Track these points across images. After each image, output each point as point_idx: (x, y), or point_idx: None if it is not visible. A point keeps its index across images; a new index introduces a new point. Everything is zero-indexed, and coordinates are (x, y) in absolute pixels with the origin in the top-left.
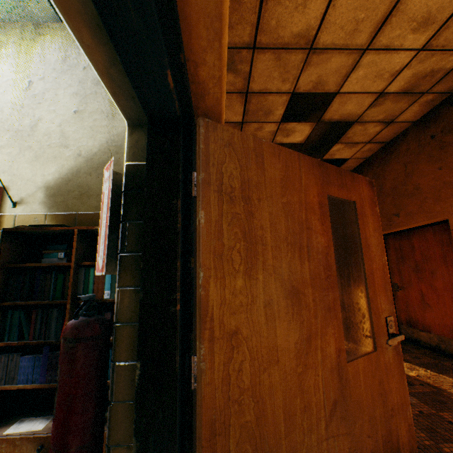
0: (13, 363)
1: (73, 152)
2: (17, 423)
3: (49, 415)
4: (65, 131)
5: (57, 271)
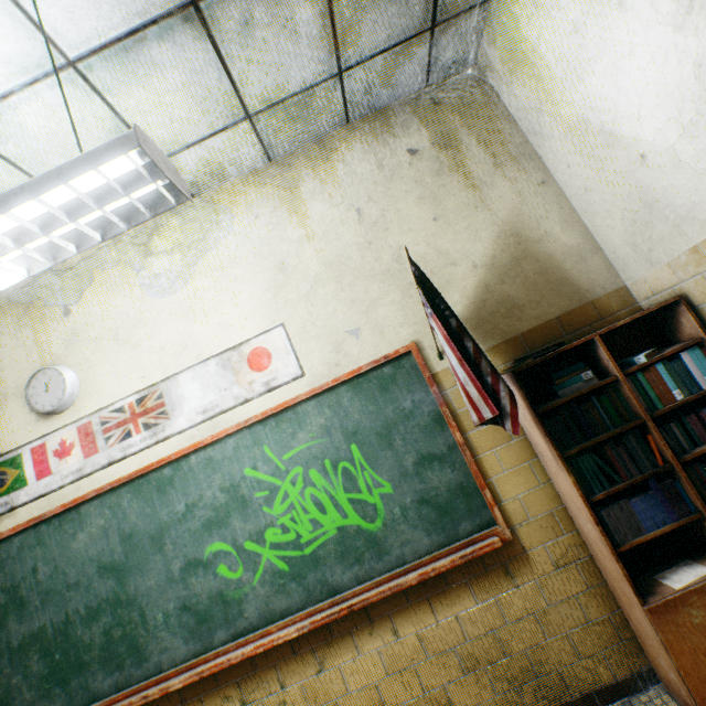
0: (625, 512)
1: (466, 266)
2: (662, 580)
3: (676, 563)
4: (438, 247)
5: (596, 394)
